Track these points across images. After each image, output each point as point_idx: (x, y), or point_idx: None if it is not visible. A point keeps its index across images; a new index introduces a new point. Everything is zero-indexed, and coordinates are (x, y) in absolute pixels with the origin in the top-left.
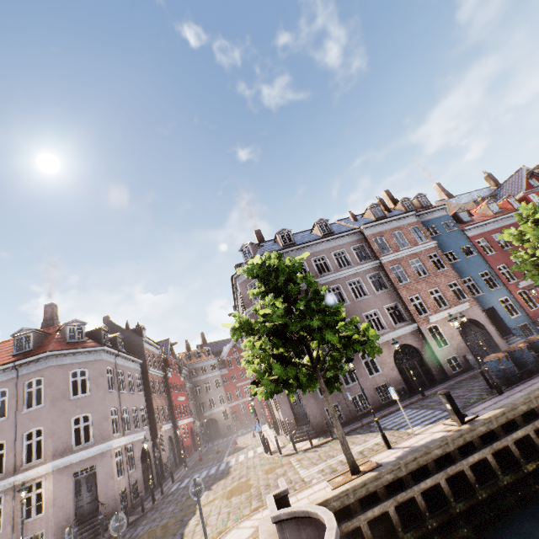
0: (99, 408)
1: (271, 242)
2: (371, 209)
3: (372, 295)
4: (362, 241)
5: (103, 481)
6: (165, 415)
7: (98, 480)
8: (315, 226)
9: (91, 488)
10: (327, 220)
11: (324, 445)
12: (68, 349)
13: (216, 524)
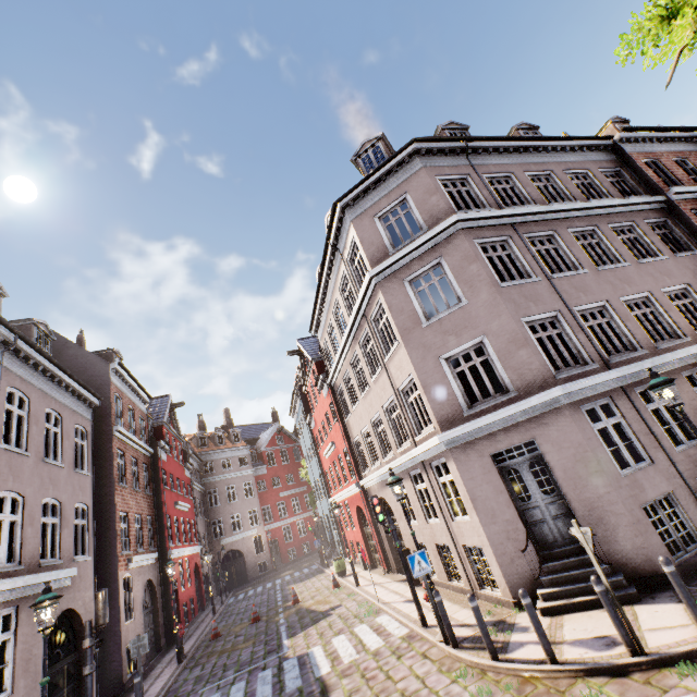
0: None
1: None
2: (616, 124)
3: (668, 256)
4: (618, 164)
5: None
6: (144, 535)
7: None
8: (512, 135)
9: None
10: (536, 127)
11: None
12: None
13: None
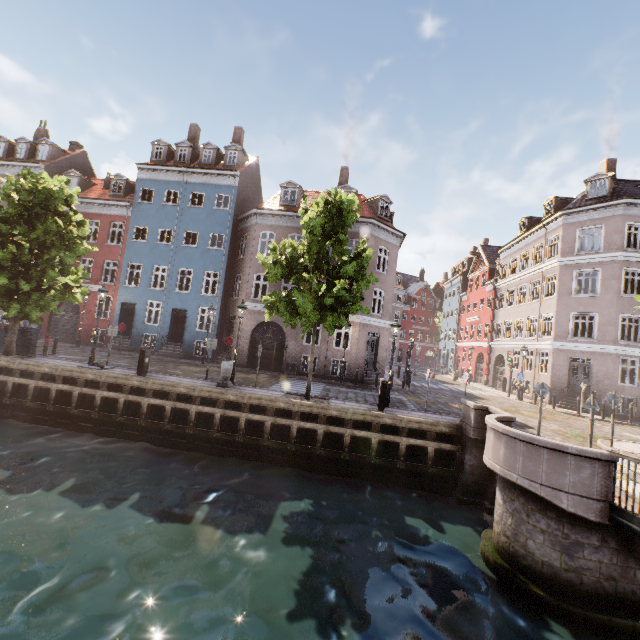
0: (389, 290)
1: (629, 183)
2: None
3: None
4: None
5: (381, 349)
6: None
7: (379, 347)
8: None
9: (372, 350)
10: None
11: (622, 425)
12: (384, 223)
13: (559, 429)
